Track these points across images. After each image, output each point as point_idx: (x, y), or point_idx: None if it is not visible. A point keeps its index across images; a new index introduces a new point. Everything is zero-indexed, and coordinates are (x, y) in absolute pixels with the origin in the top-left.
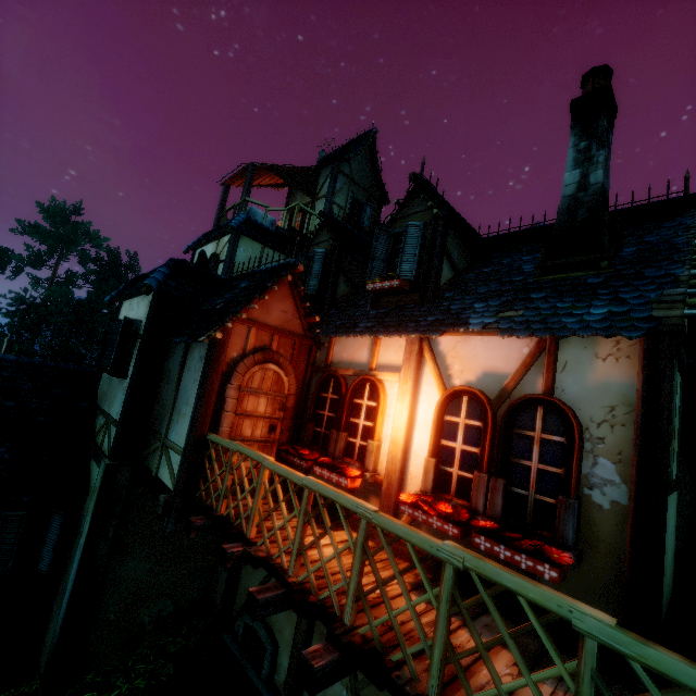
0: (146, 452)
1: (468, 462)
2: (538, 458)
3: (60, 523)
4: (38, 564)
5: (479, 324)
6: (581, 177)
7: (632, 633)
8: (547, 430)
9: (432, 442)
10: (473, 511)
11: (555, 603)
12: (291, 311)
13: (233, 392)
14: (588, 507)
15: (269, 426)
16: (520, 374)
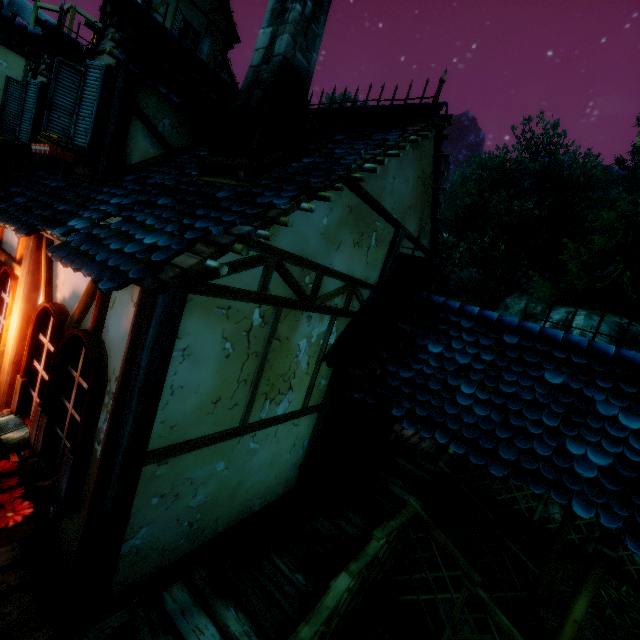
0: None
1: (42, 390)
2: (74, 402)
3: None
4: None
5: (65, 228)
6: (270, 41)
7: None
8: (83, 374)
9: (25, 360)
10: (24, 444)
11: None
12: None
13: None
14: (94, 461)
15: None
16: (83, 302)
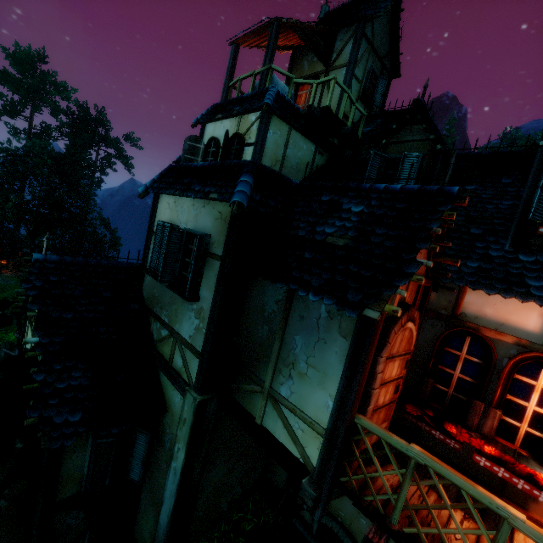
0: (233, 386)
1: None
2: None
3: (146, 442)
4: (129, 474)
5: None
6: None
7: None
8: None
9: None
10: None
11: None
12: (424, 250)
13: (381, 365)
14: None
15: (394, 387)
16: None
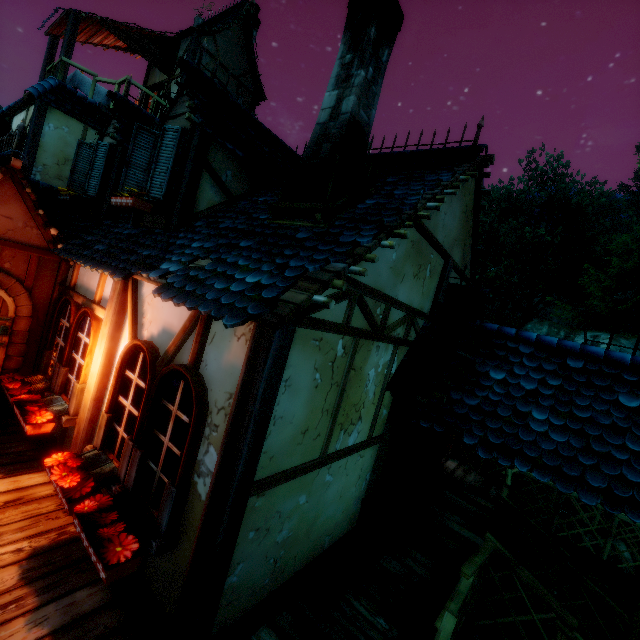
0: None
1: (130, 425)
2: (170, 435)
3: None
4: None
5: (161, 271)
6: (336, 102)
7: None
8: (181, 407)
9: (110, 396)
10: (114, 479)
11: None
12: (22, 218)
13: None
14: (193, 494)
15: None
16: (179, 339)
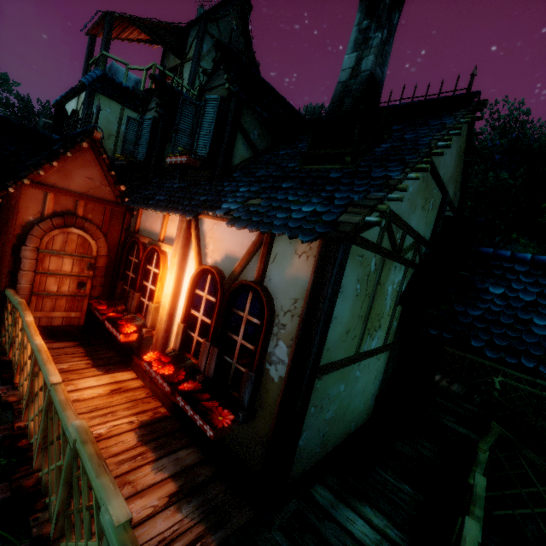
0: None
1: (203, 331)
2: (243, 335)
3: None
4: None
5: (224, 210)
6: (356, 62)
7: (130, 532)
8: (252, 312)
9: (184, 310)
10: (196, 371)
11: (100, 495)
12: (99, 178)
13: (29, 253)
14: (266, 378)
15: (77, 283)
16: (244, 261)
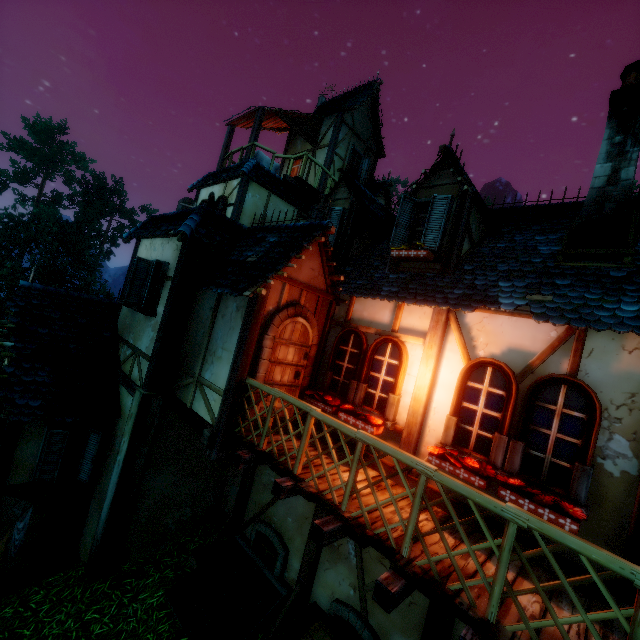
0: (176, 386)
1: (488, 424)
2: (558, 428)
3: (97, 441)
4: (78, 474)
5: (510, 305)
6: (612, 171)
7: None
8: (569, 406)
9: (454, 403)
10: (492, 466)
11: (617, 565)
12: (318, 269)
13: (269, 342)
14: (600, 473)
15: (294, 373)
16: (547, 355)
